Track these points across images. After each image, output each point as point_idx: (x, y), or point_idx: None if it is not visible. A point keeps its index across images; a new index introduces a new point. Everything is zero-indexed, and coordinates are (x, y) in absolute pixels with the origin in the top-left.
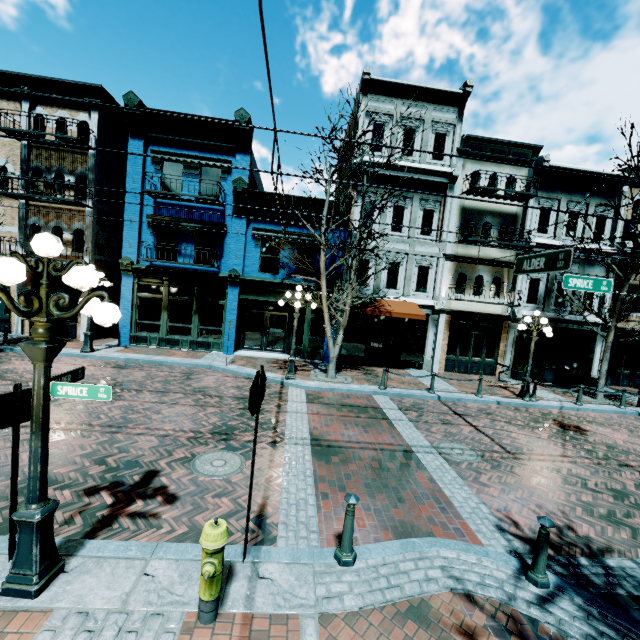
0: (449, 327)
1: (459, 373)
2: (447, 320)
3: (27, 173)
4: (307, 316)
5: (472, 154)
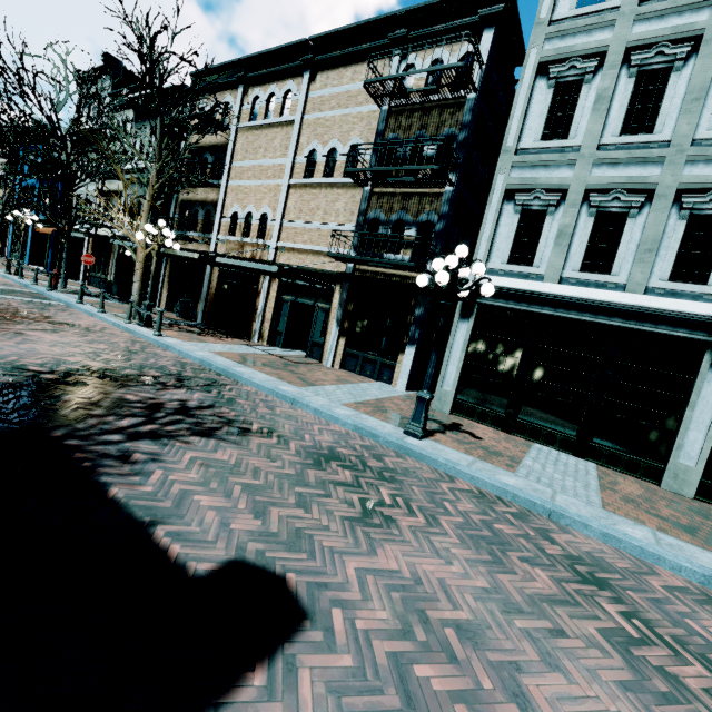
0: (95, 249)
1: (96, 287)
2: (91, 243)
3: (7, 175)
4: (48, 241)
5: (116, 108)
